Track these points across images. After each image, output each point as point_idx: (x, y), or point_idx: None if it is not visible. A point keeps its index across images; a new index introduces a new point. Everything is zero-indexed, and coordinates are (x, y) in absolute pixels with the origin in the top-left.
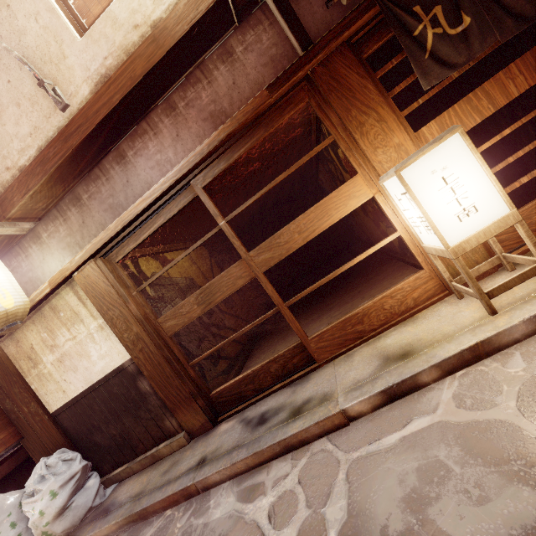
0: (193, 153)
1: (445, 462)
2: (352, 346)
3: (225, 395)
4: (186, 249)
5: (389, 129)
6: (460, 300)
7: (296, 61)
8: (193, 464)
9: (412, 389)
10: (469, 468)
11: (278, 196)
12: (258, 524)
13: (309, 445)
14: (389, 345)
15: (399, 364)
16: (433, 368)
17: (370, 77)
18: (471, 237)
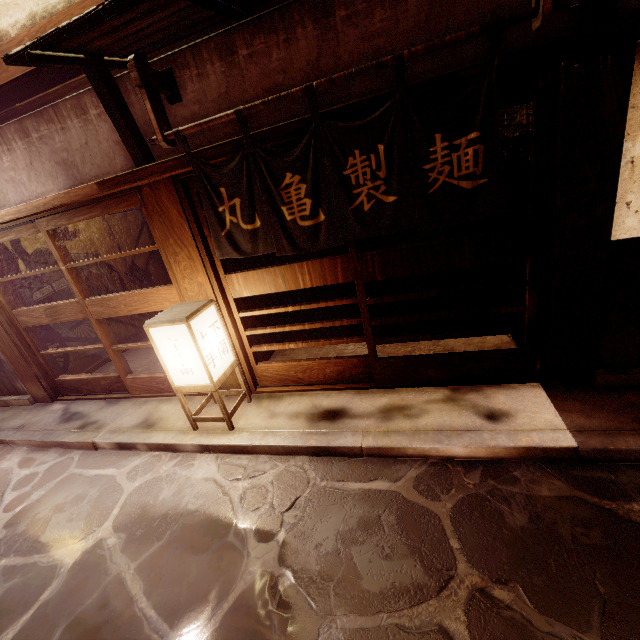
0: (30, 203)
1: (87, 497)
2: (153, 395)
3: (67, 384)
4: (105, 216)
5: (196, 268)
6: (214, 404)
7: (124, 175)
8: (17, 425)
9: (133, 449)
10: (87, 505)
11: None
12: (10, 483)
13: (74, 450)
14: (160, 411)
15: (140, 431)
16: (145, 444)
17: (190, 218)
18: (187, 386)
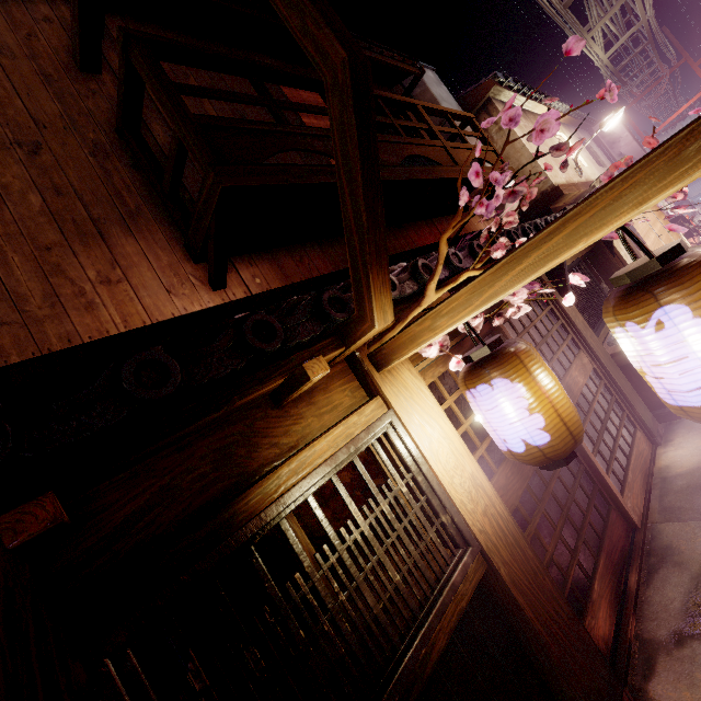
0: None
1: None
2: None
3: None
4: None
5: None
6: None
7: None
8: None
9: None
10: None
11: None
12: None
13: None
14: None
15: None
16: None
17: None
18: None
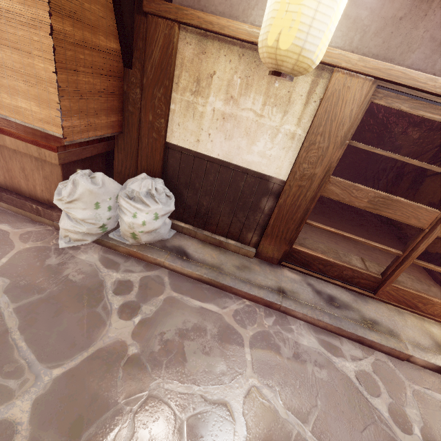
0: None
1: None
2: (404, 307)
3: (300, 255)
4: None
5: None
6: None
7: None
8: (273, 287)
9: None
10: None
11: (379, 110)
12: (350, 378)
13: (372, 349)
14: (435, 334)
15: None
16: None
17: None
18: None
